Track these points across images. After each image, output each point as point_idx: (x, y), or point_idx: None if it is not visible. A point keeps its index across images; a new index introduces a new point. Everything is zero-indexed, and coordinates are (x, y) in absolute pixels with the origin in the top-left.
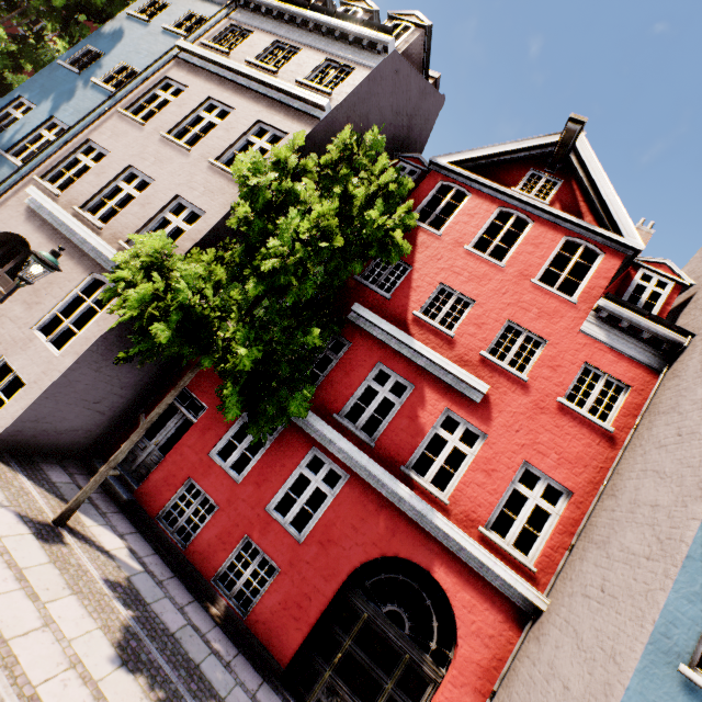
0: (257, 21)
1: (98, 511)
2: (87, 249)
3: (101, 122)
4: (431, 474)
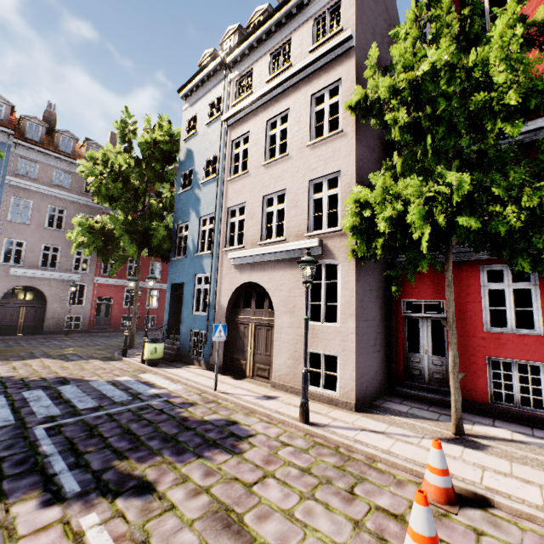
0: (248, 62)
1: None
2: (290, 256)
3: (225, 195)
4: None
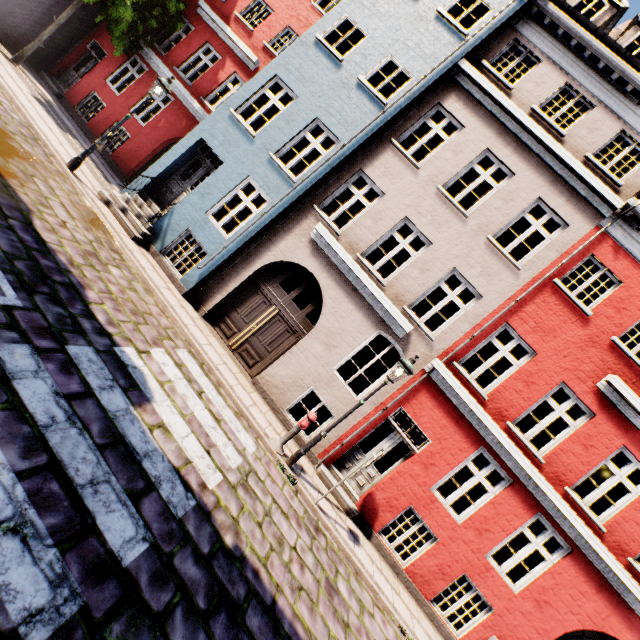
0: None
1: (40, 83)
2: None
3: None
4: (217, 105)
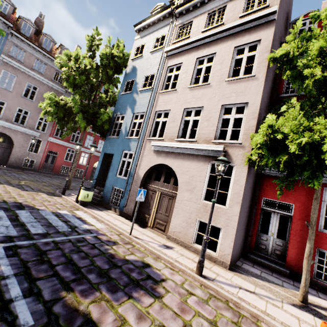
0: (190, 15)
1: (291, 285)
2: (198, 153)
3: (155, 102)
4: None
